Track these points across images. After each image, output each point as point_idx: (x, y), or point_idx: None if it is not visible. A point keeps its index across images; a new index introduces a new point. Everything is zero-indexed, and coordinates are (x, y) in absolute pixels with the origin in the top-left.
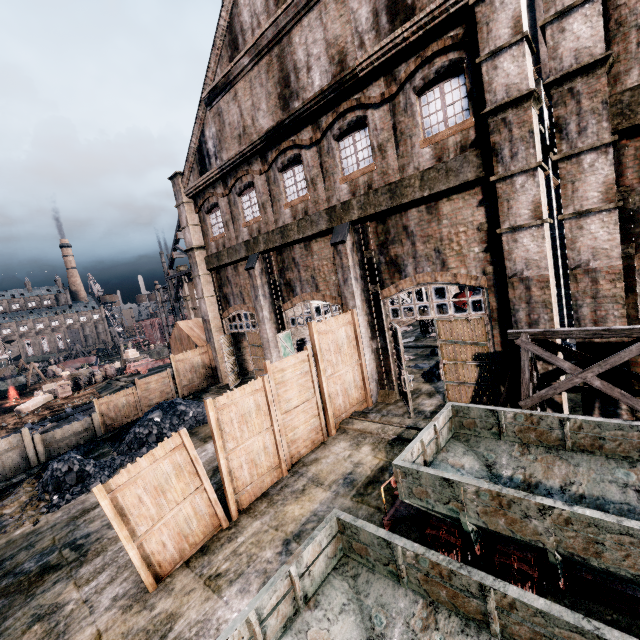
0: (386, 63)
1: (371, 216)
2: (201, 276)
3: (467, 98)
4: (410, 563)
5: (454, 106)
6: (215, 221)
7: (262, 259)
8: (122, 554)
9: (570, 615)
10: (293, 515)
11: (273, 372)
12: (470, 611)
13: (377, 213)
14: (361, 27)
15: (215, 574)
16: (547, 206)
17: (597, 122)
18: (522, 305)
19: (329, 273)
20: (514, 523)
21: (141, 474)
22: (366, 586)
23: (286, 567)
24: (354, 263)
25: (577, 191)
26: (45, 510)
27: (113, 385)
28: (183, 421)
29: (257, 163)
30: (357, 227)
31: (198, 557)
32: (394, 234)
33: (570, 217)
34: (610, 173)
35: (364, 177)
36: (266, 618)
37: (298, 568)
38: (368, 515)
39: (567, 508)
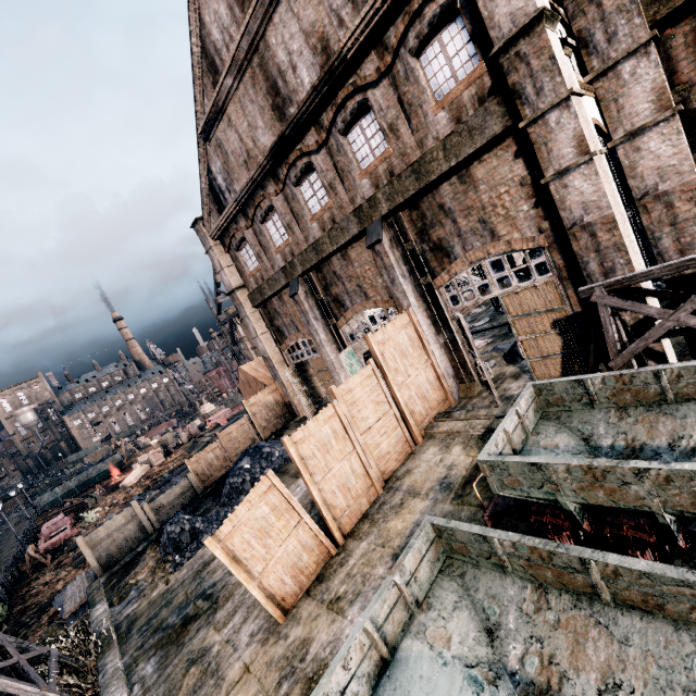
0: (372, 34)
1: (401, 205)
2: (249, 315)
3: (471, 42)
4: (510, 552)
5: (459, 55)
6: (247, 256)
7: (303, 282)
8: (248, 595)
9: (673, 571)
10: (396, 530)
11: (341, 395)
12: (578, 586)
13: (407, 200)
14: (335, 4)
15: (335, 598)
16: (604, 127)
17: (627, 21)
18: (591, 255)
19: (374, 277)
20: (613, 493)
21: (243, 520)
22: (474, 582)
23: (390, 577)
24: (397, 260)
25: (623, 109)
26: (172, 570)
27: (199, 442)
28: (271, 462)
29: (270, 184)
30: (390, 221)
31: (316, 586)
32: (431, 217)
33: (622, 141)
34: (657, 76)
35: (383, 165)
36: (382, 625)
37: (402, 577)
38: (471, 515)
39: (663, 466)
